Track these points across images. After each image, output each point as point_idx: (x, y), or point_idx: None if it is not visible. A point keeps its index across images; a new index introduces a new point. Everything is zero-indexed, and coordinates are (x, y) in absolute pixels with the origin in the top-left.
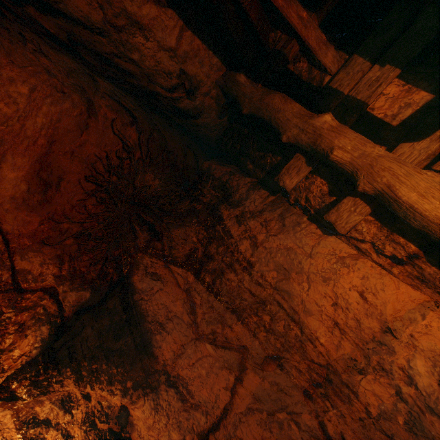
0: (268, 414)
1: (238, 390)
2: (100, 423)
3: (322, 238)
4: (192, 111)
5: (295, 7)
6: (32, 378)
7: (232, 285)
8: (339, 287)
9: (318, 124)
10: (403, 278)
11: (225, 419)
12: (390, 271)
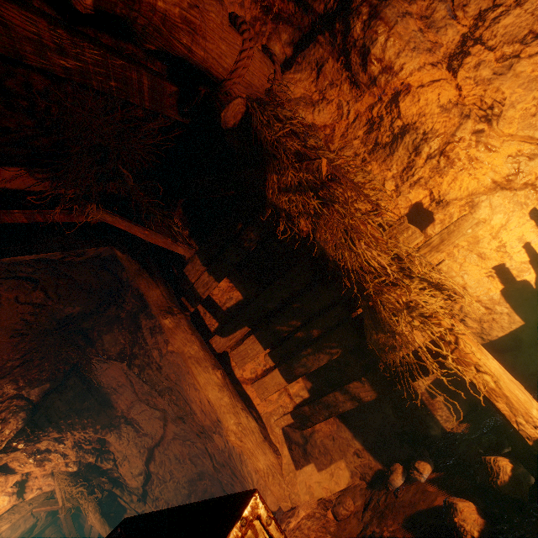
0: (183, 441)
1: (166, 429)
2: (86, 445)
3: None
4: (90, 257)
5: (136, 229)
6: (25, 439)
7: (151, 377)
8: (201, 395)
9: (163, 323)
10: None
11: (162, 441)
12: None
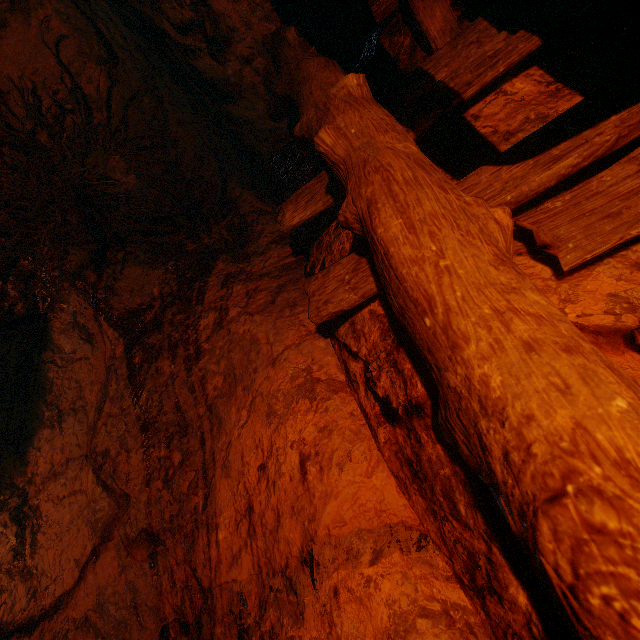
0: None
1: (87, 575)
2: None
3: (309, 338)
4: (221, 84)
5: None
6: None
7: (159, 380)
8: (281, 435)
9: (334, 91)
10: (389, 457)
11: (50, 618)
12: (376, 433)
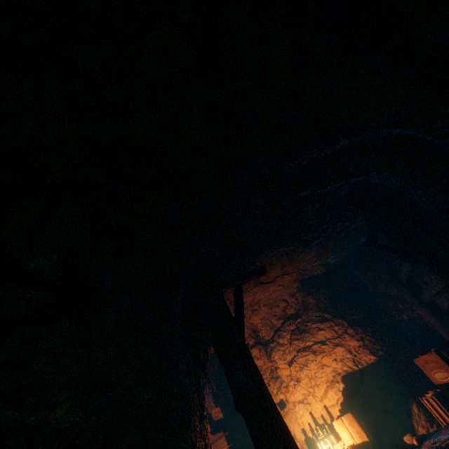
0: None
1: None
2: None
3: None
4: None
5: None
6: None
7: None
8: None
9: None
10: None
11: None
12: None
